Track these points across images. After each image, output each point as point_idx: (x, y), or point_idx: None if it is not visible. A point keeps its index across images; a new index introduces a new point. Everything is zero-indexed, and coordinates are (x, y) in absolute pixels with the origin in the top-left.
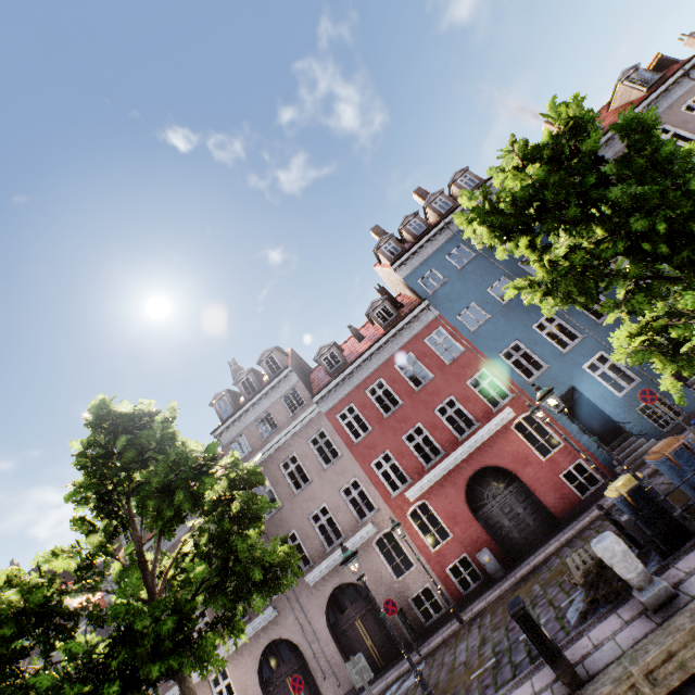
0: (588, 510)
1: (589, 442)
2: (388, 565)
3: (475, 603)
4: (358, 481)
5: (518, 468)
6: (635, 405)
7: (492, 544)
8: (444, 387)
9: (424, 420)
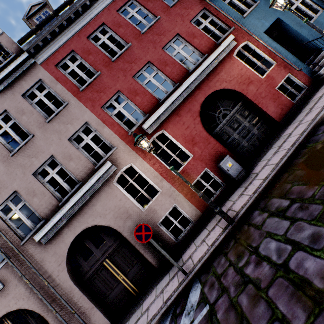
0: (310, 103)
1: (294, 59)
2: (132, 198)
3: (227, 204)
4: (90, 127)
5: (243, 87)
6: (323, 28)
7: (229, 154)
8: (170, 26)
9: (153, 58)
